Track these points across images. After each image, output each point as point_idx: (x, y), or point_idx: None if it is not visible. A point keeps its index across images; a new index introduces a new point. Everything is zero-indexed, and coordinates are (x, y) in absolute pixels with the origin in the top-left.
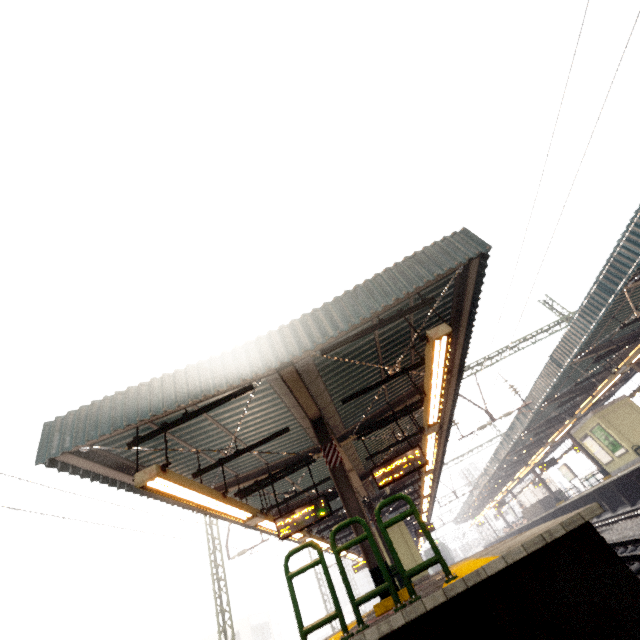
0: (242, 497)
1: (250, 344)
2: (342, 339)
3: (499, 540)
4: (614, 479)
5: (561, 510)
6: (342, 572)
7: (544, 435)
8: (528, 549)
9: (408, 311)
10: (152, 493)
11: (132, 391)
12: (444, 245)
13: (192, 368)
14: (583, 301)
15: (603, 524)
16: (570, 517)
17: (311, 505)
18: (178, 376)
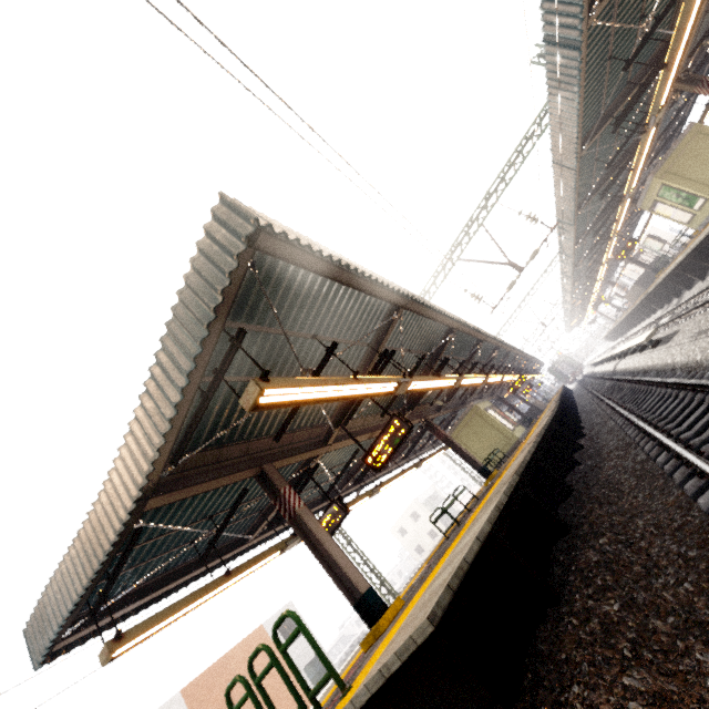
0: (279, 523)
1: (102, 496)
2: (180, 439)
3: (611, 332)
4: (688, 253)
5: (652, 294)
6: (265, 703)
7: (613, 219)
8: (371, 690)
9: (224, 365)
10: (189, 579)
11: (54, 581)
12: (210, 242)
13: (78, 541)
14: (546, 73)
15: (680, 315)
16: (403, 643)
17: (327, 514)
18: (72, 555)
